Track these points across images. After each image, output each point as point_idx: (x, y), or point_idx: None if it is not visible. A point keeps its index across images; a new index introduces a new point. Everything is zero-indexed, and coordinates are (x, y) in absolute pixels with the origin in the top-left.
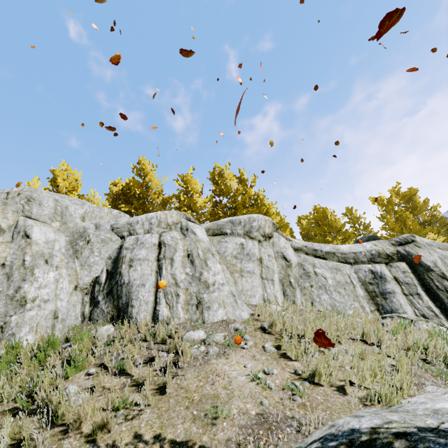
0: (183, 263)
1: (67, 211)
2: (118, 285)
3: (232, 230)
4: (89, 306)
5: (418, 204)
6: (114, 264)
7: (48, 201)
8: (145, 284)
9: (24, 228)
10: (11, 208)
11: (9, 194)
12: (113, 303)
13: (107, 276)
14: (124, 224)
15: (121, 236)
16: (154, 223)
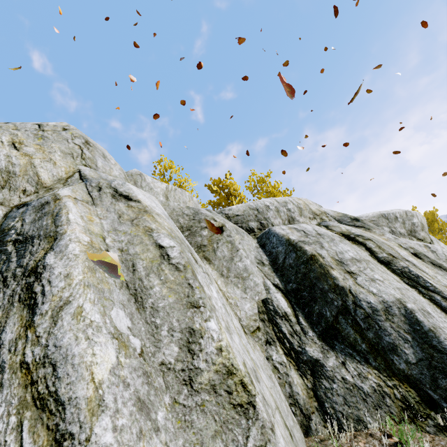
0: (428, 268)
1: (143, 180)
2: (356, 315)
3: (391, 228)
4: (298, 376)
5: (442, 227)
6: (281, 275)
7: (111, 158)
8: (427, 310)
9: (106, 182)
10: (58, 145)
11: (43, 126)
12: (367, 363)
13: (288, 299)
14: (246, 209)
15: (247, 229)
16: (293, 210)
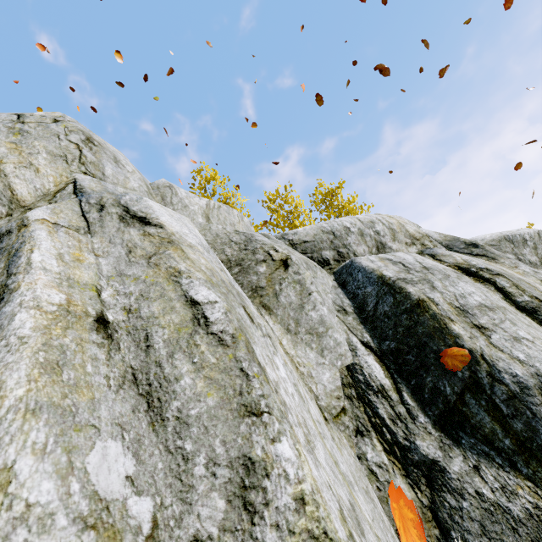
0: None
1: (173, 194)
2: (494, 394)
3: (517, 255)
4: (408, 486)
5: None
6: (371, 328)
7: (128, 164)
8: None
9: (112, 197)
10: (43, 143)
11: (24, 117)
12: (515, 469)
13: (384, 365)
14: (317, 233)
15: (320, 261)
16: (383, 233)
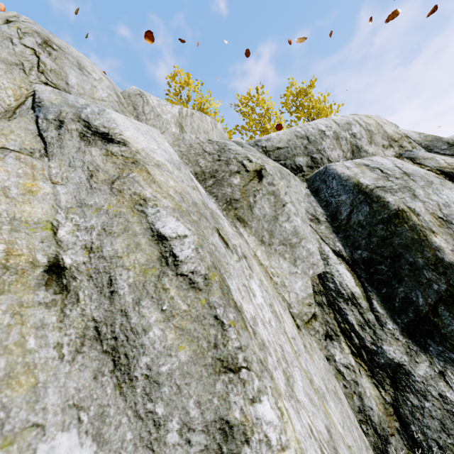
0: None
1: (145, 103)
2: None
3: None
4: (372, 385)
5: None
6: (344, 237)
7: (95, 71)
8: None
9: (71, 110)
10: None
11: None
12: None
13: (355, 274)
14: (291, 138)
15: (293, 168)
16: (360, 135)
